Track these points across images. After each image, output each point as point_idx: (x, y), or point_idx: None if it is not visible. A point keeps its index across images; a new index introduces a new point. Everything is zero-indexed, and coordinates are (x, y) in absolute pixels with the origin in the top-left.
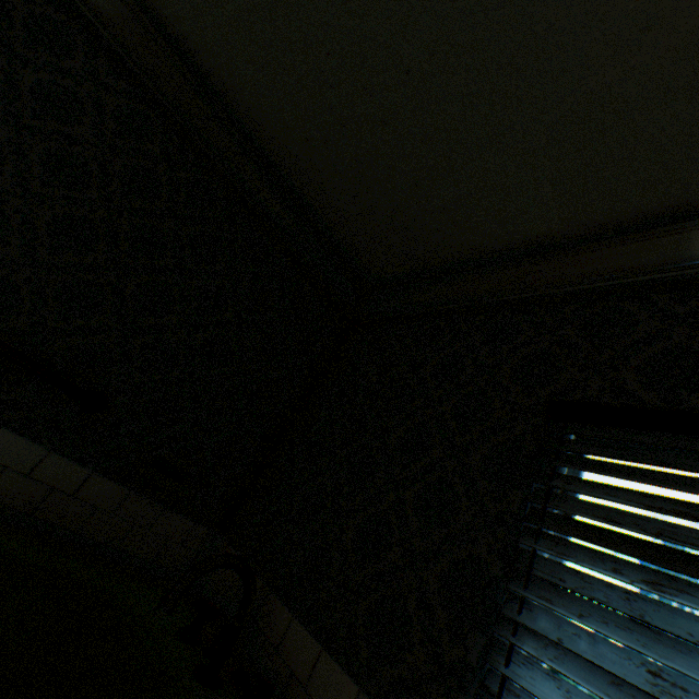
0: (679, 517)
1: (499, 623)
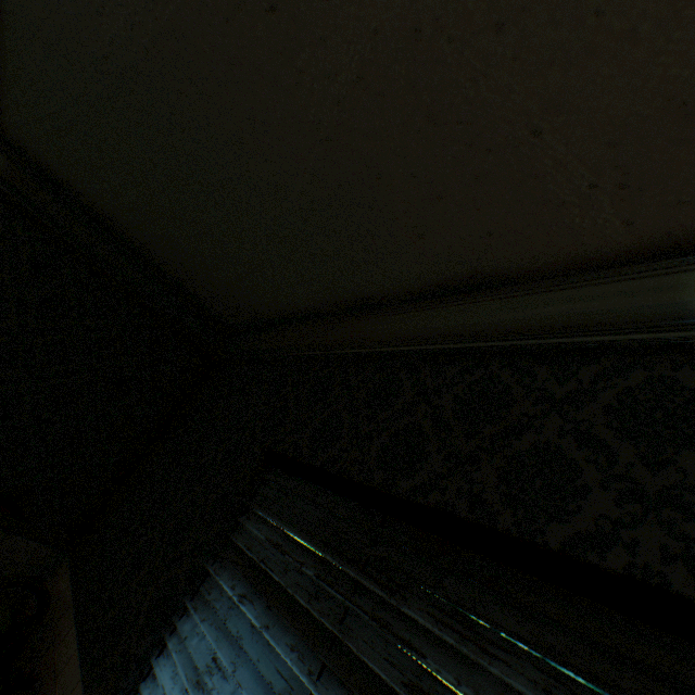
0: (274, 548)
1: (170, 626)
